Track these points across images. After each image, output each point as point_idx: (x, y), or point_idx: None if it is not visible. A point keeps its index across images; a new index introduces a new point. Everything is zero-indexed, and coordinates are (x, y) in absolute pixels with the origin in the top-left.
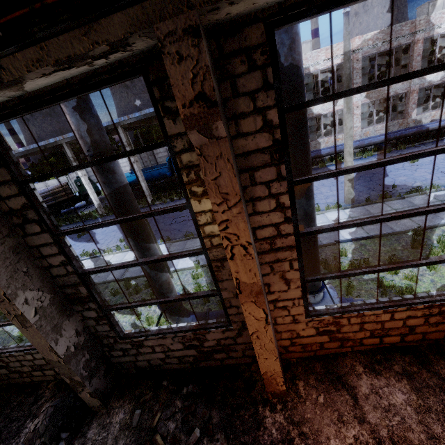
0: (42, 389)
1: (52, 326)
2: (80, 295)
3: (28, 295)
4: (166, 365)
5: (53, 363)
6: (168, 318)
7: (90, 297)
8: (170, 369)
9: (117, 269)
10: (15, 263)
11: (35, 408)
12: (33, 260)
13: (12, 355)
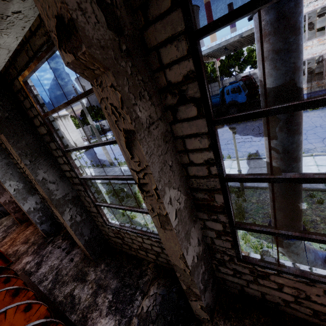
0: (145, 266)
1: (184, 232)
2: (211, 203)
3: (171, 194)
4: (287, 308)
5: (177, 268)
6: (282, 246)
7: (223, 209)
8: (290, 314)
9: (289, 182)
10: (164, 154)
11: (141, 283)
12: (175, 153)
13: (128, 233)
